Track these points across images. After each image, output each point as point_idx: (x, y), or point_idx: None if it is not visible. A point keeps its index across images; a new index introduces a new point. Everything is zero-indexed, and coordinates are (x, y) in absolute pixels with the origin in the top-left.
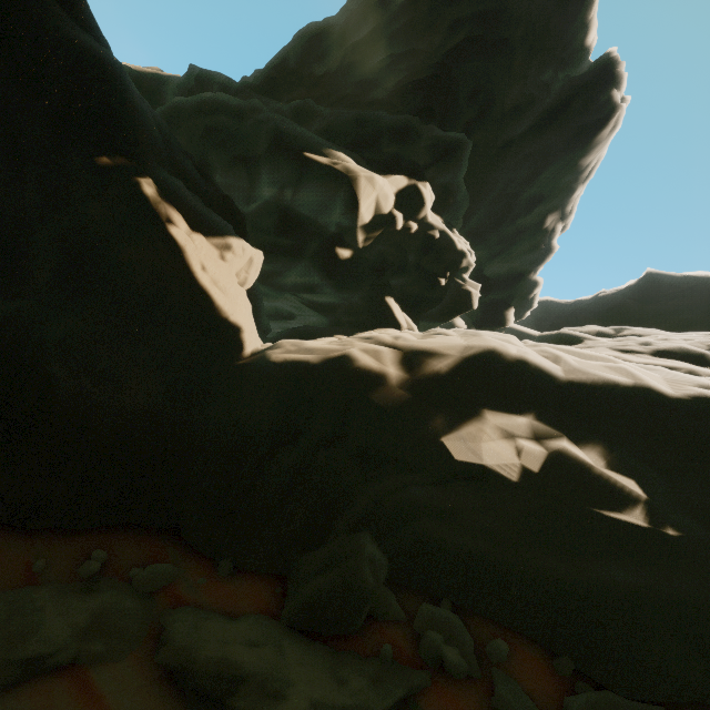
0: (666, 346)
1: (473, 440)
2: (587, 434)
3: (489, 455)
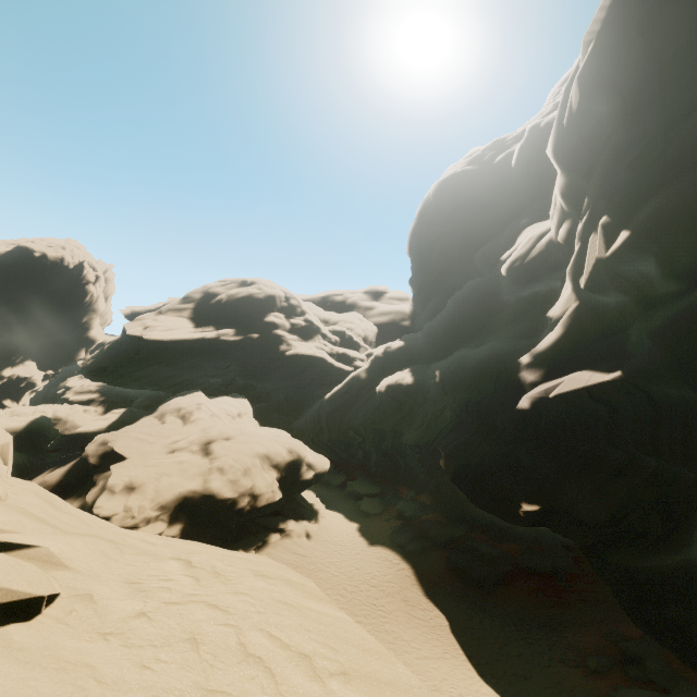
0: (86, 389)
1: None
2: None
3: None
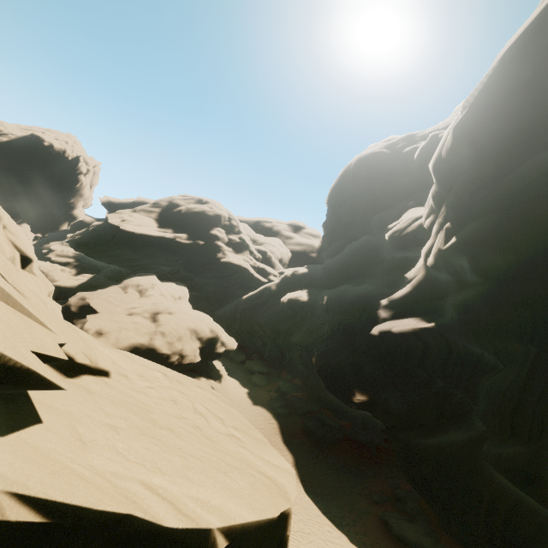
0: (65, 254)
1: None
2: None
3: None
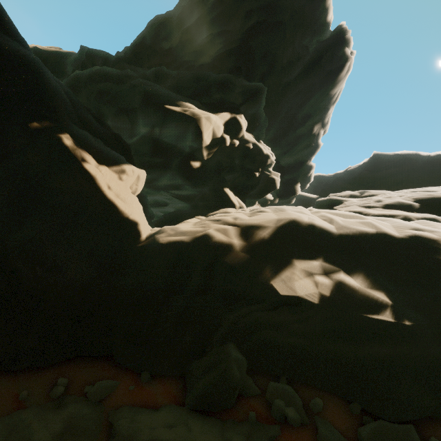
0: (390, 202)
1: (289, 281)
2: (354, 267)
3: (300, 289)
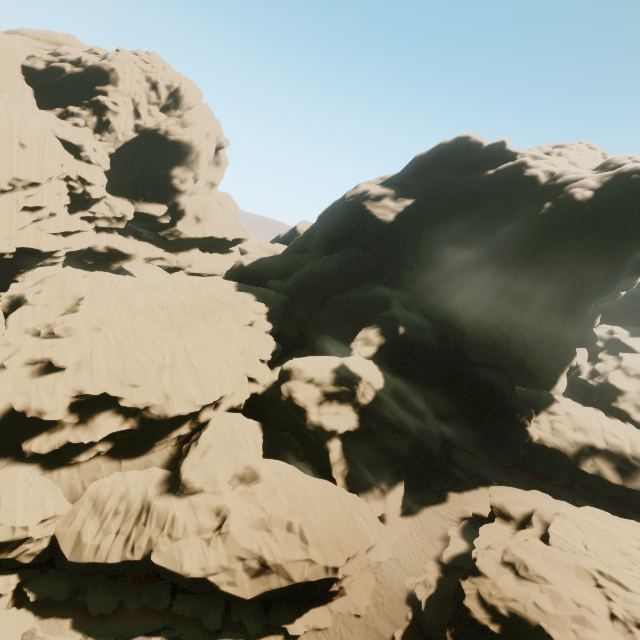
0: None
1: (587, 466)
2: (609, 462)
3: (590, 469)
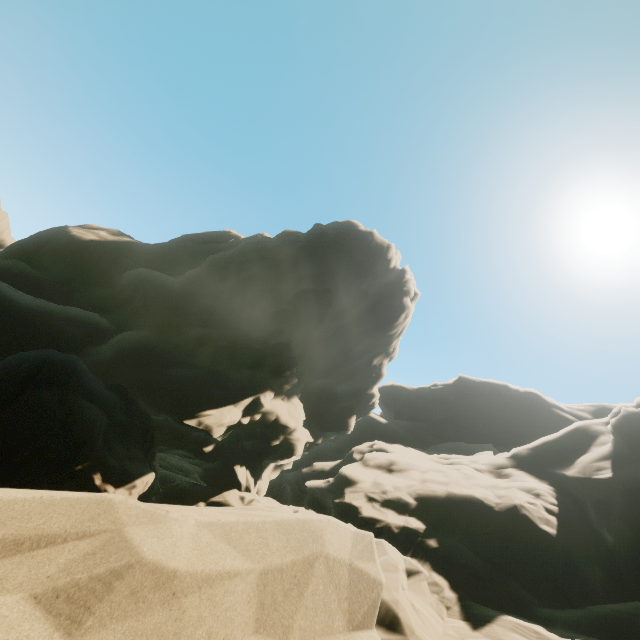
0: (391, 497)
1: None
2: None
3: None
